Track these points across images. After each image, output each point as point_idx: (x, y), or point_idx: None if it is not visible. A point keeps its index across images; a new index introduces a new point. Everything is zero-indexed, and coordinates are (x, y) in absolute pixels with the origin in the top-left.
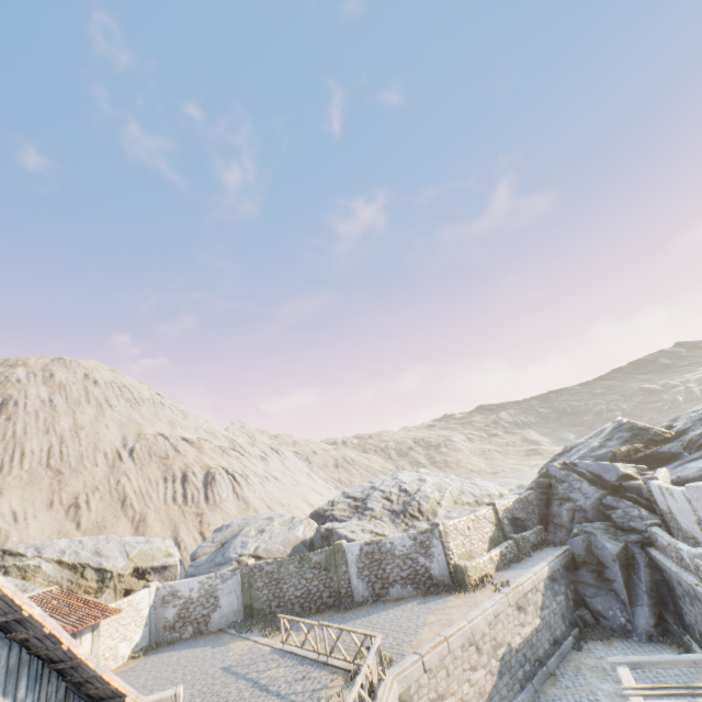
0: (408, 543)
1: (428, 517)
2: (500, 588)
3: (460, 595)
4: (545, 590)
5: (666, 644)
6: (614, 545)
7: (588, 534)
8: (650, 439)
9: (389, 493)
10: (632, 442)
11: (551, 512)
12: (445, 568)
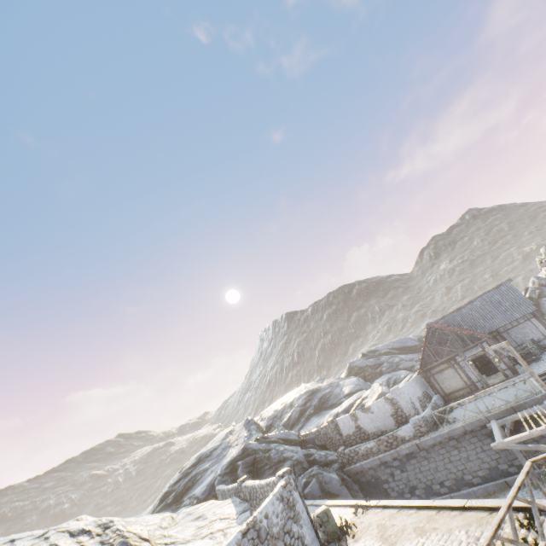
0: (279, 508)
1: (162, 542)
2: (359, 512)
3: (352, 538)
4: None
5: None
6: (334, 474)
7: (316, 476)
8: (262, 430)
9: (55, 545)
10: (259, 431)
11: None
12: (312, 528)
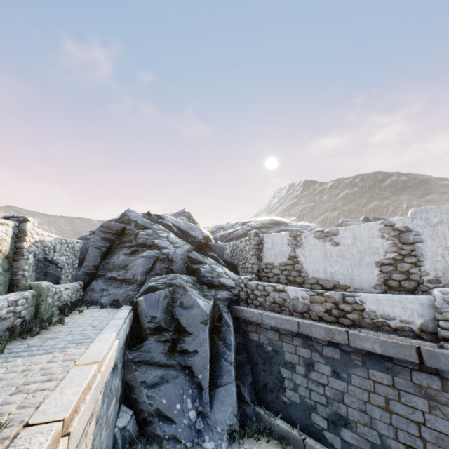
0: None
1: None
2: None
3: None
4: (103, 404)
5: (250, 440)
6: (206, 303)
7: (175, 288)
8: None
9: None
10: None
11: (108, 264)
12: None
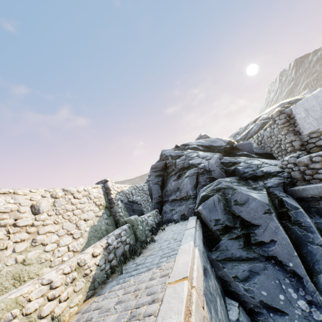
0: None
1: None
2: None
3: None
4: (210, 313)
5: None
6: (259, 194)
7: (223, 191)
8: None
9: None
10: None
11: (167, 192)
12: None
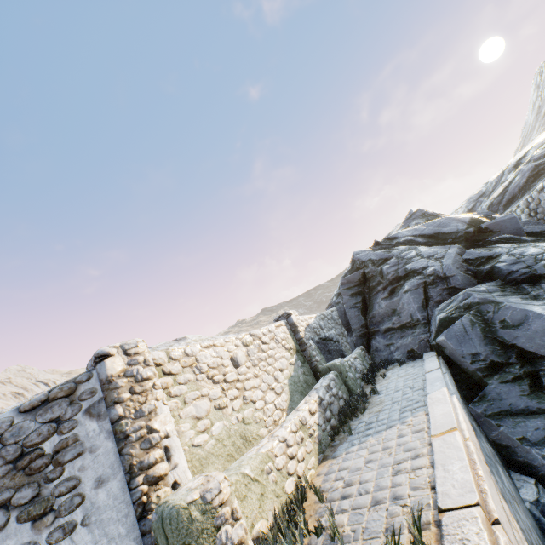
0: None
1: None
2: None
3: None
4: (494, 475)
5: None
6: None
7: (477, 308)
8: None
9: None
10: None
11: (374, 318)
12: (130, 540)
